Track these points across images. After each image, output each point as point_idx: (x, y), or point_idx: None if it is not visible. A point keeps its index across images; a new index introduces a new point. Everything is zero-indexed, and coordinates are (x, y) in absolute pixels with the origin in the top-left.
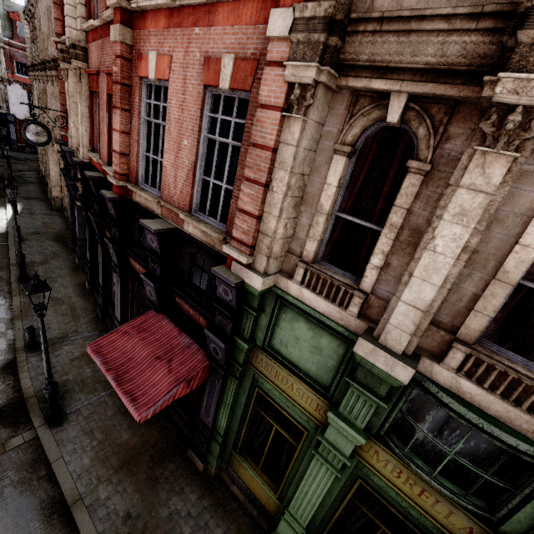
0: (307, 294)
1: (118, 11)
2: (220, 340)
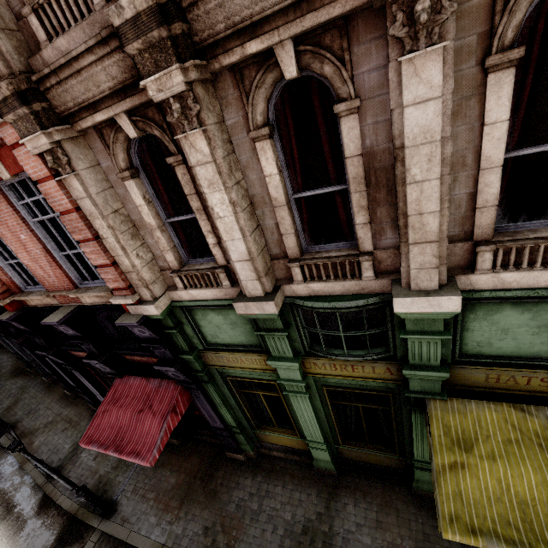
0: (194, 292)
1: None
2: (169, 366)
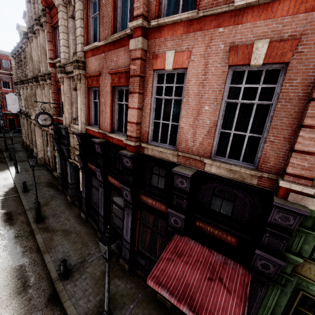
0: None
1: (139, 29)
2: (277, 258)
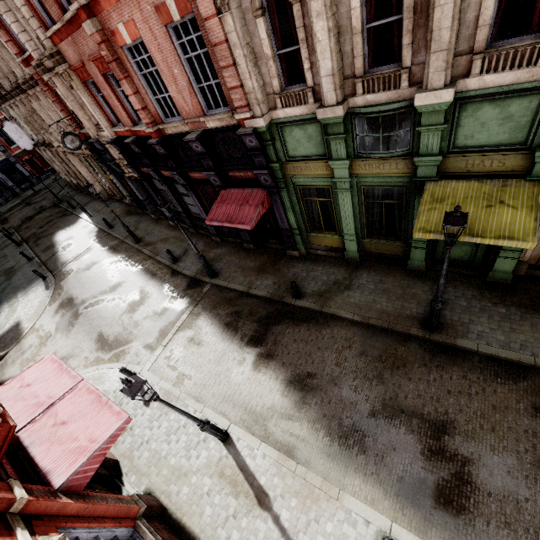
0: (288, 111)
1: (81, 10)
2: (263, 170)
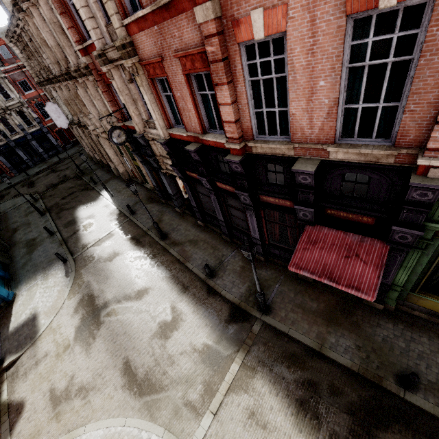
0: None
1: None
2: (415, 230)
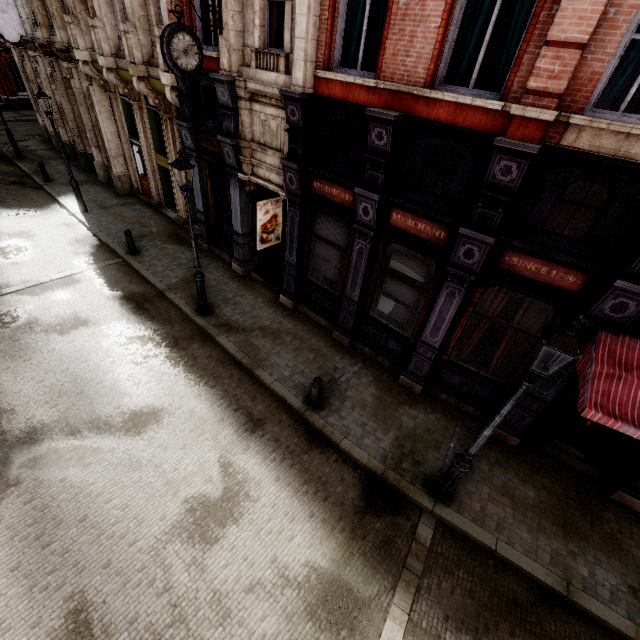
0: None
1: None
2: None
